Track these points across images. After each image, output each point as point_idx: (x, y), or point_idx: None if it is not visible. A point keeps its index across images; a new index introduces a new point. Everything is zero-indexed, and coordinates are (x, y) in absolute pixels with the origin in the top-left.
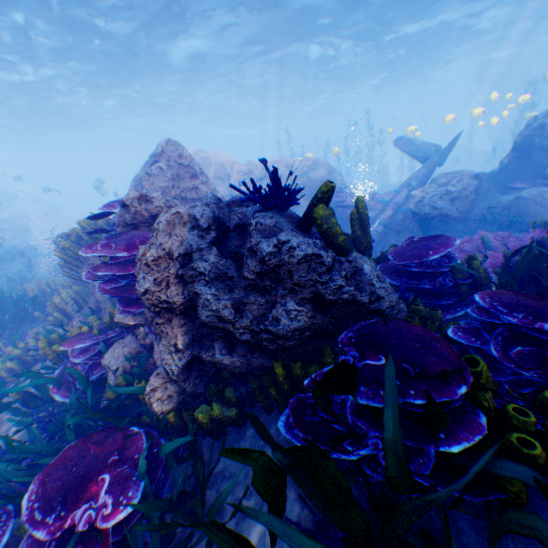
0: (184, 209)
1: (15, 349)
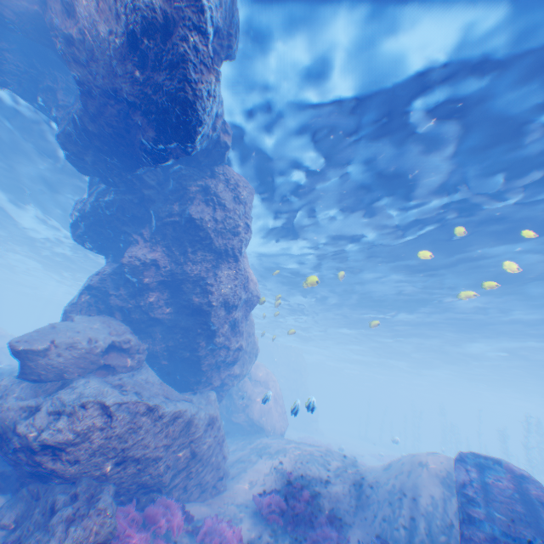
0: None
1: None
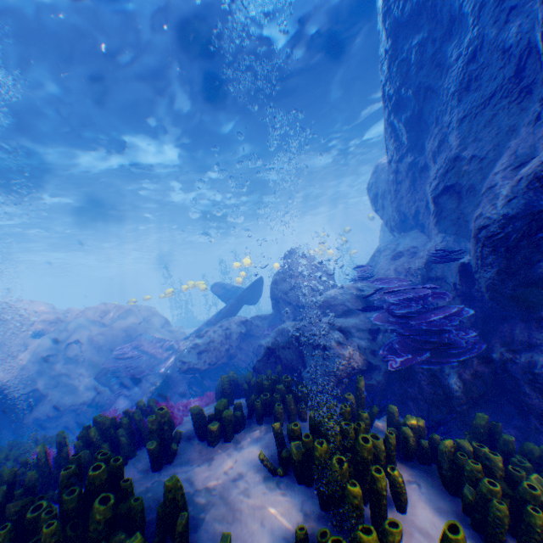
0: None
1: None
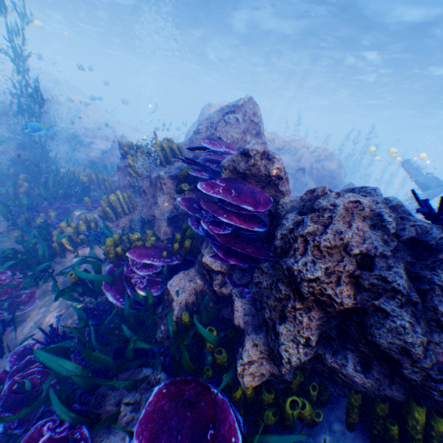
0: (364, 199)
1: (71, 229)
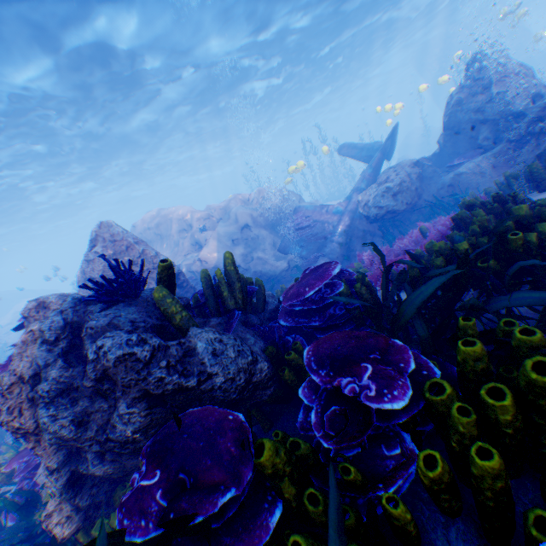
0: (36, 324)
1: None
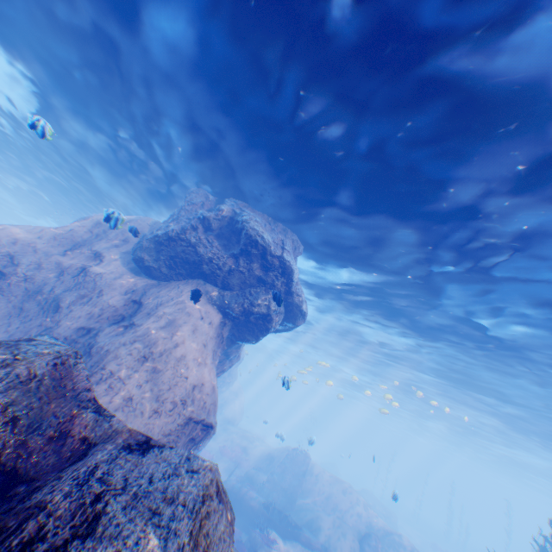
0: None
1: None
